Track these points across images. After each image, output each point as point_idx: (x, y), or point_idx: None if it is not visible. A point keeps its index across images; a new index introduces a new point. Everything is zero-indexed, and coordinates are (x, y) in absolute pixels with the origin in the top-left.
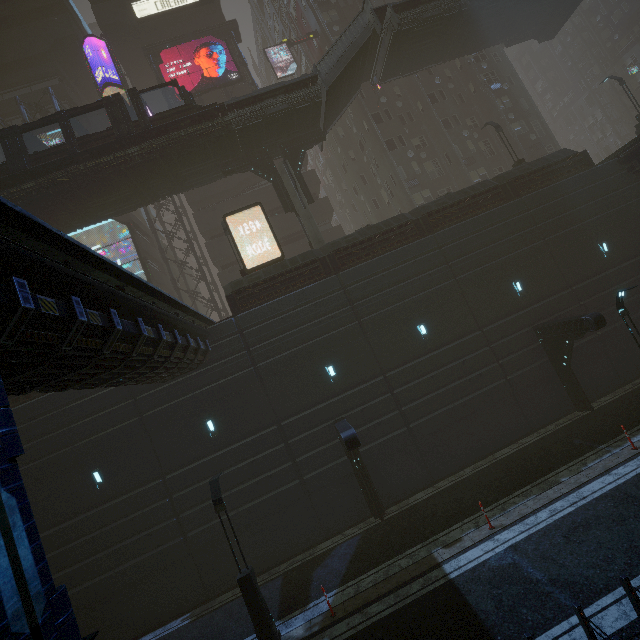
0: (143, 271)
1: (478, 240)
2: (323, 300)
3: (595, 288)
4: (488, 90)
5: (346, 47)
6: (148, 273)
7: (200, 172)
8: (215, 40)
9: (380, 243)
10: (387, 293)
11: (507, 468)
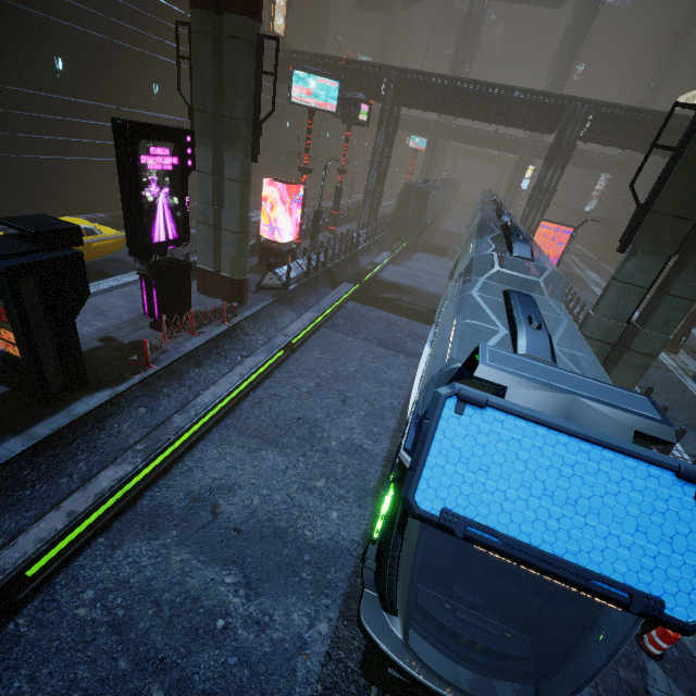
0: None
1: None
2: None
3: (338, 152)
4: None
5: None
6: None
7: None
8: None
9: None
10: None
11: (315, 196)
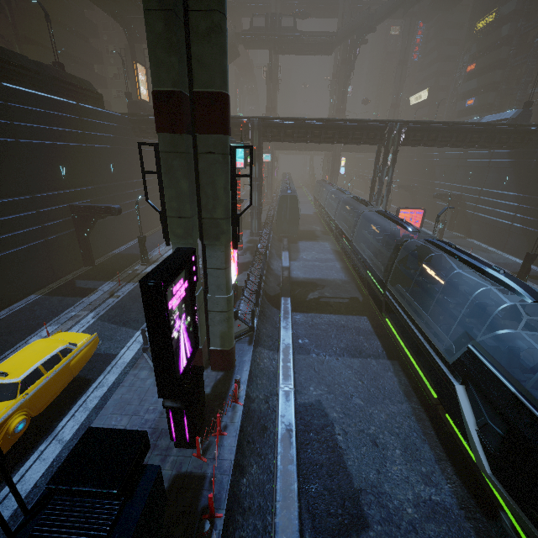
0: None
1: None
2: None
3: None
4: None
5: None
6: None
7: (105, 1)
8: None
9: None
10: None
11: None
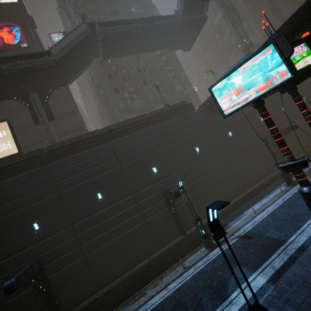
0: None
1: (134, 145)
2: (35, 181)
3: (192, 170)
4: (165, 69)
5: (73, 39)
6: None
7: None
8: (14, 24)
9: (79, 146)
10: (78, 176)
11: (133, 279)
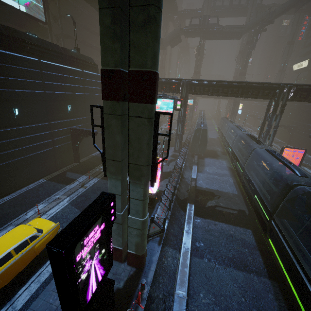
0: (43, 7)
1: None
2: None
3: None
4: None
5: None
6: (46, 11)
7: None
8: None
9: None
10: None
11: None
